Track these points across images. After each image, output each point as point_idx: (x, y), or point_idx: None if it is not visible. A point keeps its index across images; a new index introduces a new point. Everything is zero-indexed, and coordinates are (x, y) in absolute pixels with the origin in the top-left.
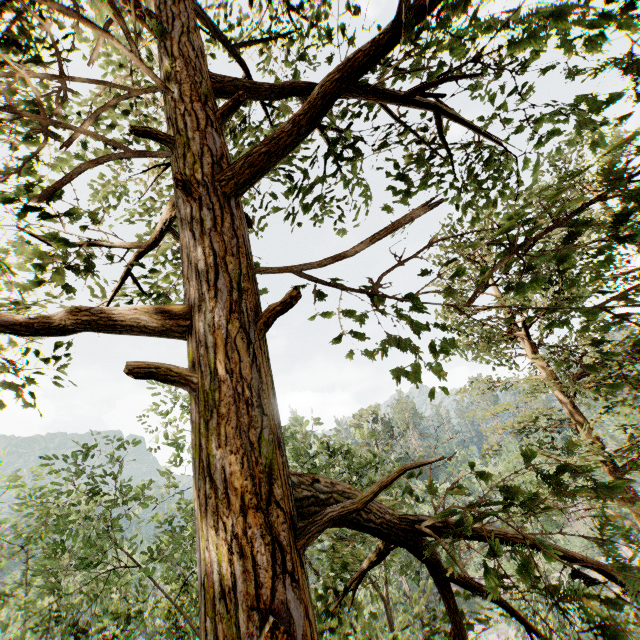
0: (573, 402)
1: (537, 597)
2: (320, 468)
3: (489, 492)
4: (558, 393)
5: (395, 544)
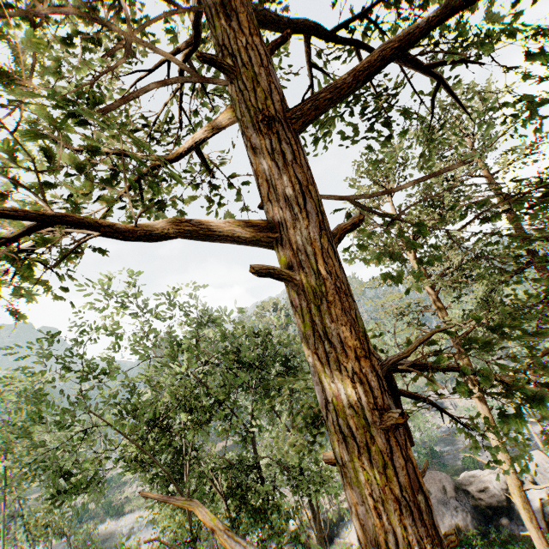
0: (436, 294)
1: None
2: (248, 346)
3: None
4: (427, 288)
5: None
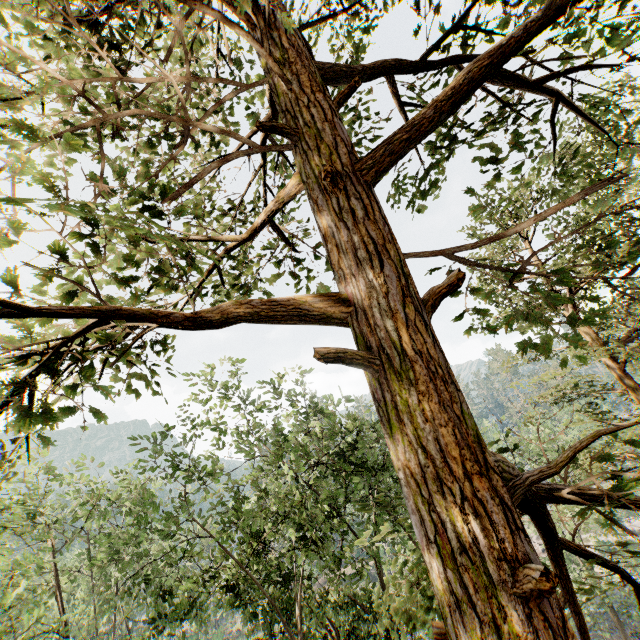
0: (621, 367)
1: (570, 557)
2: (361, 445)
3: (518, 460)
4: (604, 359)
5: (525, 509)
